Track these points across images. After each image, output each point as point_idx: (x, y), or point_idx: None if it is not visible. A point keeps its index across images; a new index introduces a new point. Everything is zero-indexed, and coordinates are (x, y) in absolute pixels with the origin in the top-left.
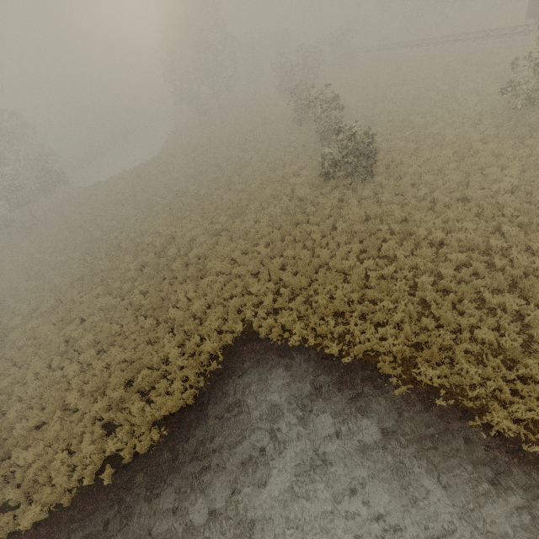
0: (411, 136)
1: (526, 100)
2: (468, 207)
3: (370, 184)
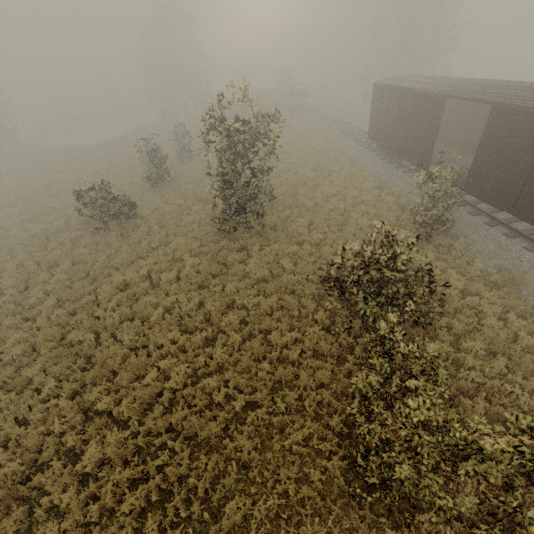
0: (183, 207)
1: (212, 213)
2: (98, 285)
3: (105, 235)
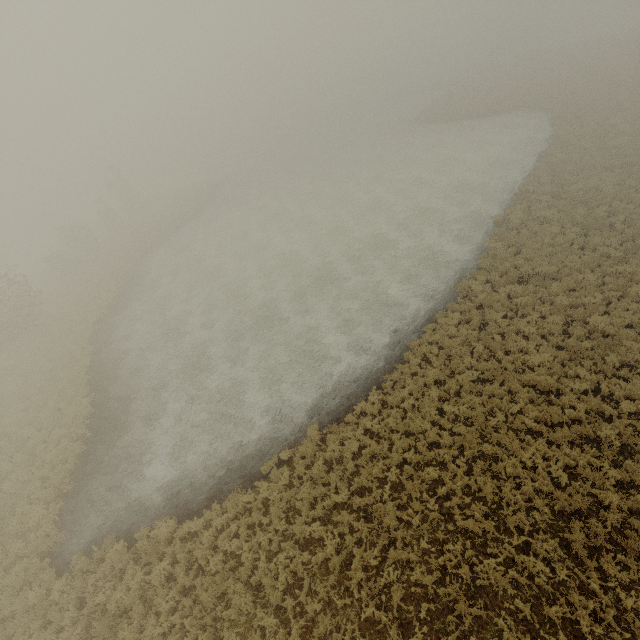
0: None
1: None
2: None
3: None
